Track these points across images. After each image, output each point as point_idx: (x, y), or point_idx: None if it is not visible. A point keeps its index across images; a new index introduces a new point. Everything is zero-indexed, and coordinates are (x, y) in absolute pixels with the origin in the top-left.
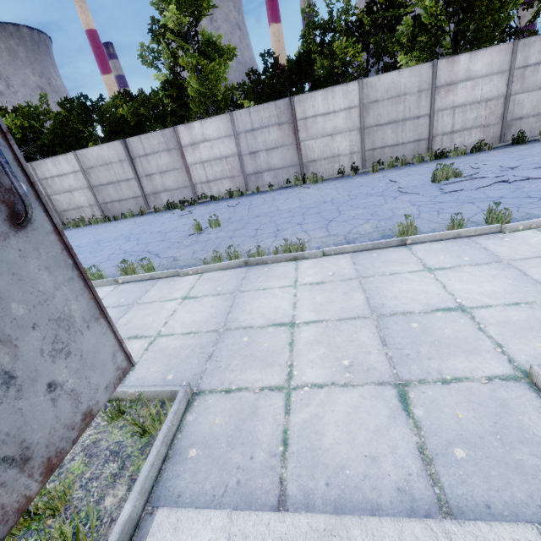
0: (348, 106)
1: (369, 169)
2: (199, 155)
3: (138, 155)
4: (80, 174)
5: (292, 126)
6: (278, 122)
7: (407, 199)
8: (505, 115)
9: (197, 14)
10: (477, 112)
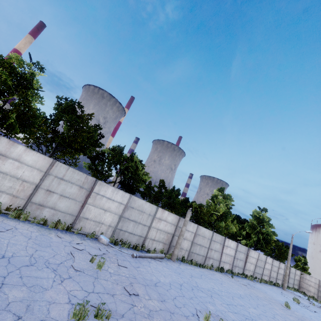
0: (256, 257)
1: (256, 279)
2: (226, 251)
3: (212, 239)
4: (193, 234)
5: (246, 255)
6: (244, 252)
7: (309, 311)
8: (270, 275)
9: (231, 207)
10: (267, 272)
